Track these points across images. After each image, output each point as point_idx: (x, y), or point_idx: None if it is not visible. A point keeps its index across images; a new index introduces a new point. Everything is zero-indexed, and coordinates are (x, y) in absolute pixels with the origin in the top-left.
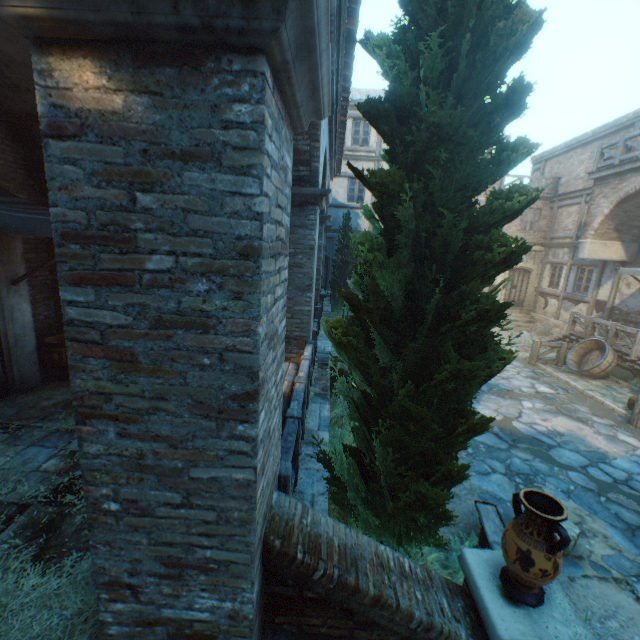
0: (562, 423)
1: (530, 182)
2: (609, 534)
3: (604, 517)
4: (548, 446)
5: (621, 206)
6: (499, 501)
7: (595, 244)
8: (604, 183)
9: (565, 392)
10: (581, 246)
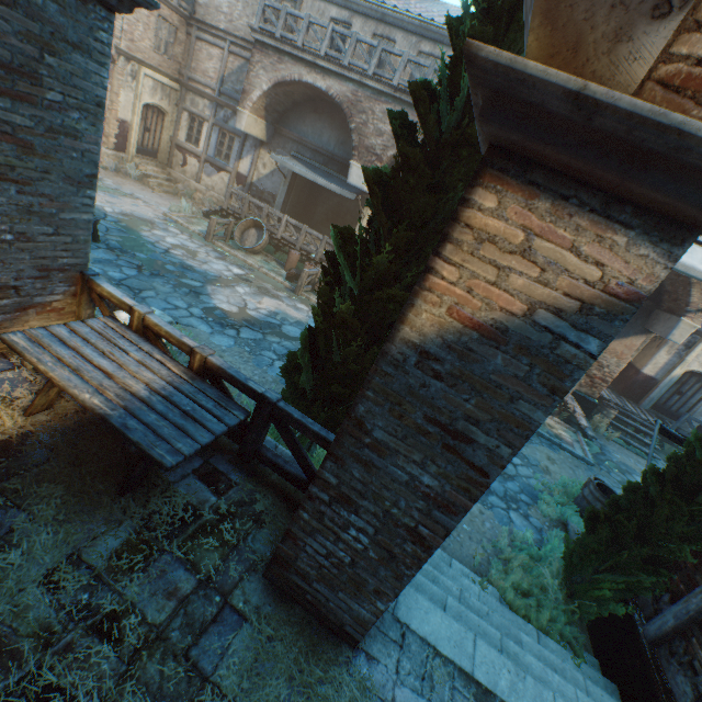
0: (270, 303)
1: None
2: None
3: None
4: (279, 326)
5: (277, 89)
6: None
7: (252, 119)
8: (266, 52)
9: (250, 272)
10: (240, 116)
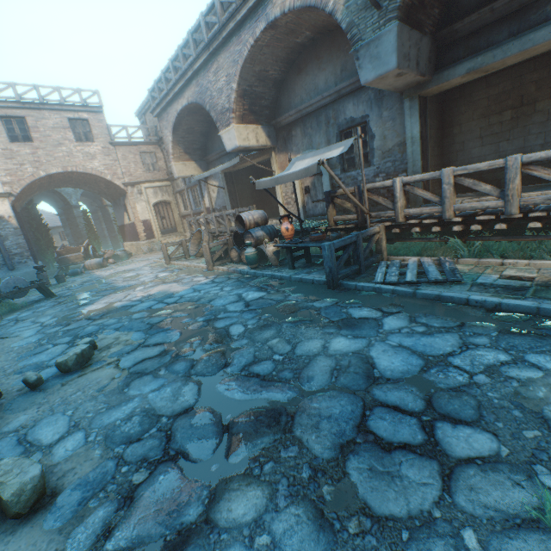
0: (160, 288)
1: (135, 131)
2: (131, 337)
3: (137, 329)
4: (132, 306)
5: (177, 133)
6: (38, 365)
7: (179, 165)
8: (162, 118)
9: (180, 270)
10: (172, 169)
